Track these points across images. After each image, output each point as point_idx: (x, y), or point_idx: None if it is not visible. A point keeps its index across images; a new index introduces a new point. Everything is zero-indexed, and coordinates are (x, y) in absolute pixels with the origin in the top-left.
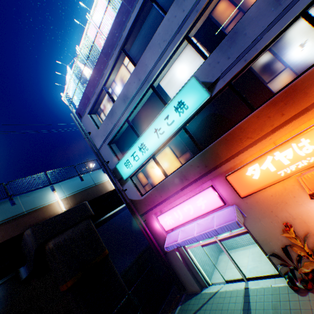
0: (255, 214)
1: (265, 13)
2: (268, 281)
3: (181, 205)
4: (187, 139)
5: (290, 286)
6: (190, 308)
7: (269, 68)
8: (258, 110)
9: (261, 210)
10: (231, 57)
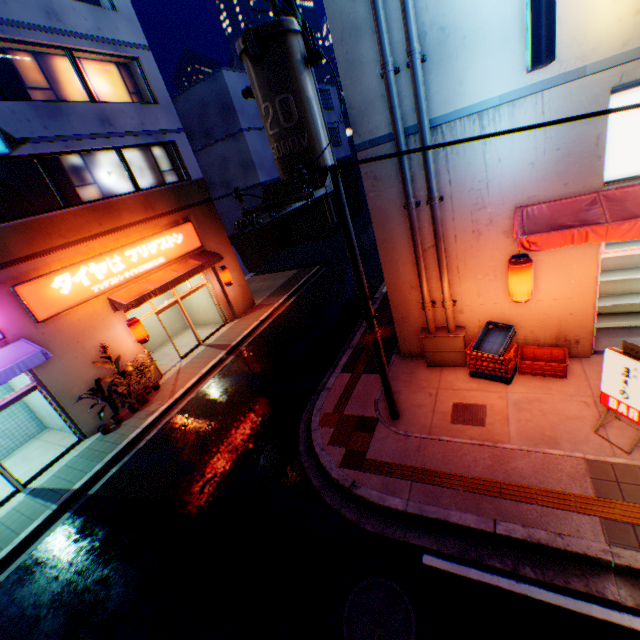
0: (57, 350)
1: (94, 122)
2: (68, 457)
3: None
4: None
5: (106, 428)
6: None
7: (85, 174)
8: (79, 209)
9: (67, 342)
10: (52, 131)
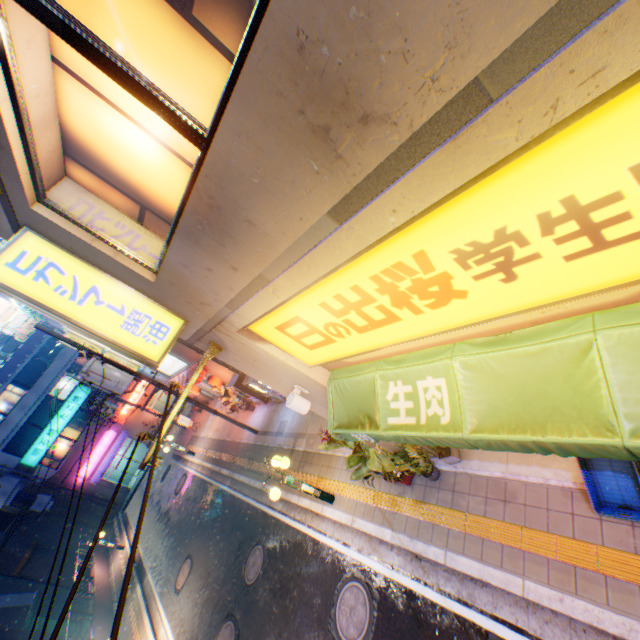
0: (133, 428)
1: None
2: None
3: (95, 450)
4: (84, 414)
5: None
6: (127, 499)
7: None
8: None
9: (135, 425)
10: None
